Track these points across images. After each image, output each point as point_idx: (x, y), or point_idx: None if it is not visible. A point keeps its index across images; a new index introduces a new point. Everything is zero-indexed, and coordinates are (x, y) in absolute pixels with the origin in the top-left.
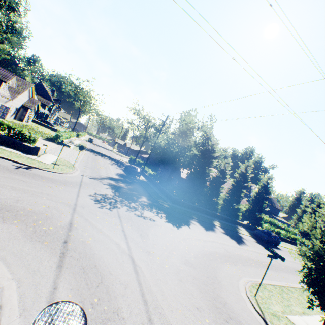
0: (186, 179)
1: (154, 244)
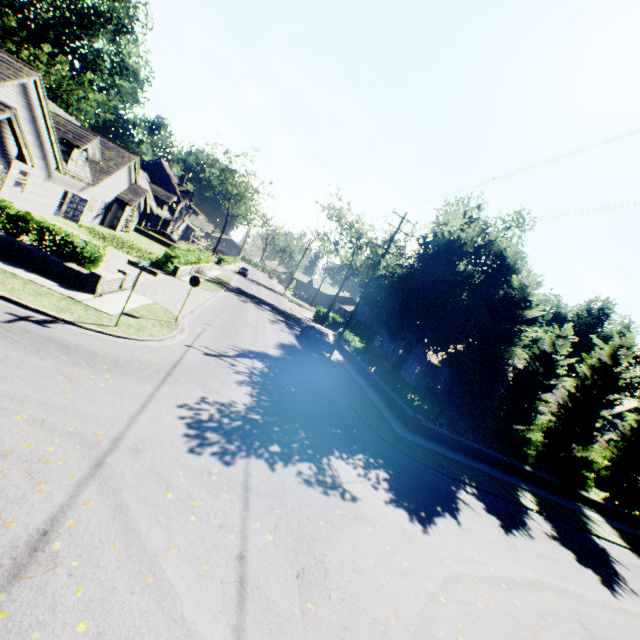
0: (438, 365)
1: (345, 625)
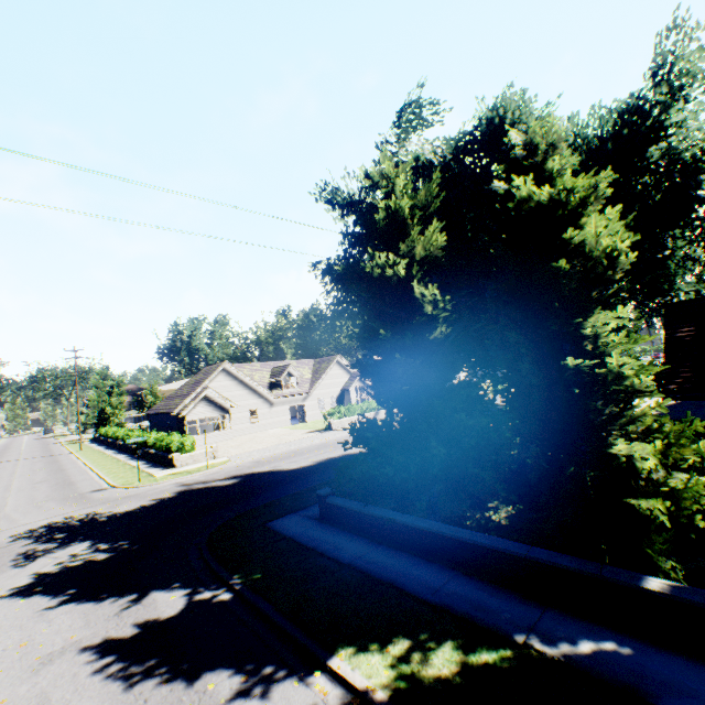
0: None
1: None
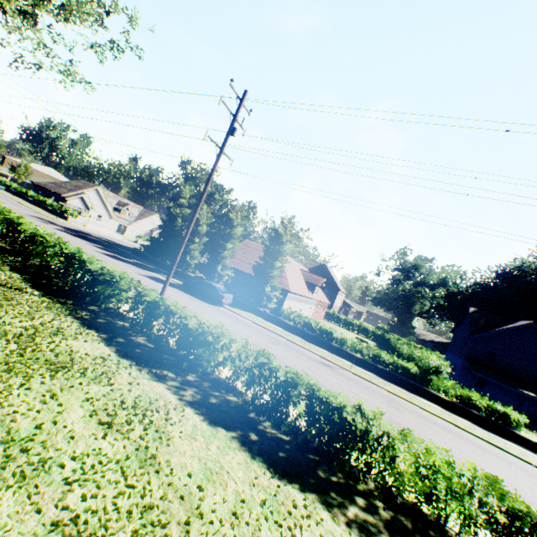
0: None
1: None
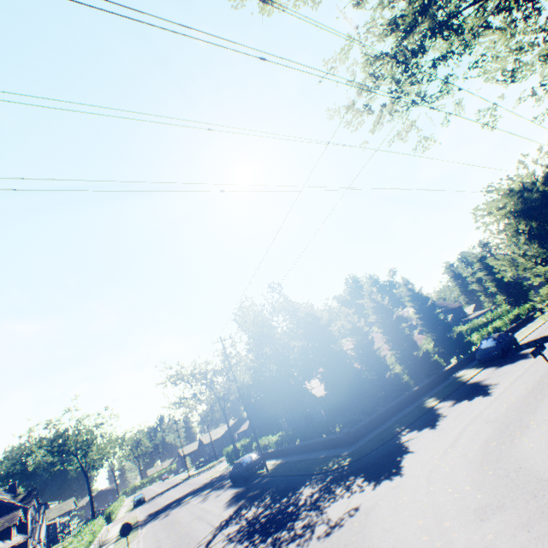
0: (327, 392)
1: None
